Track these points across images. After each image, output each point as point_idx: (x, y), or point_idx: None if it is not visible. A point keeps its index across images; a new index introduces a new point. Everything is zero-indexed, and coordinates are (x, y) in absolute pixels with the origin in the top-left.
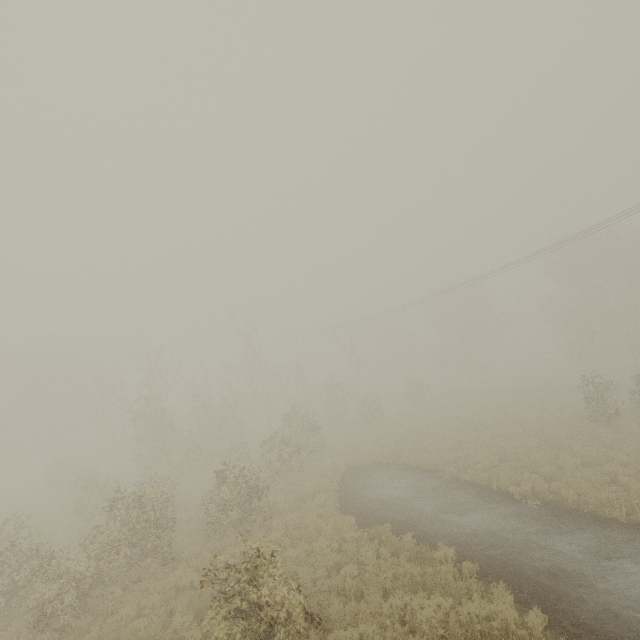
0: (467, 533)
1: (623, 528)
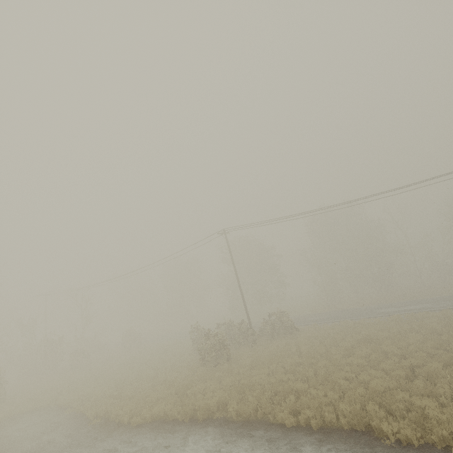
0: None
1: (121, 428)
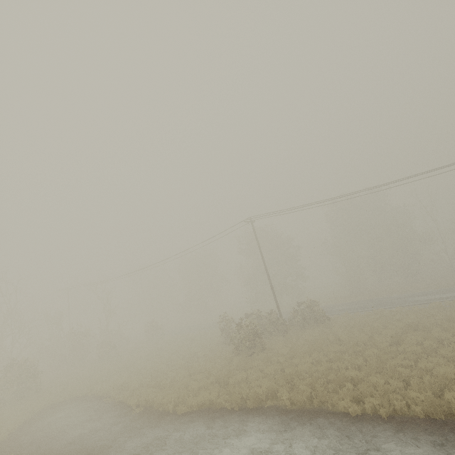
0: (75, 445)
1: (167, 417)
